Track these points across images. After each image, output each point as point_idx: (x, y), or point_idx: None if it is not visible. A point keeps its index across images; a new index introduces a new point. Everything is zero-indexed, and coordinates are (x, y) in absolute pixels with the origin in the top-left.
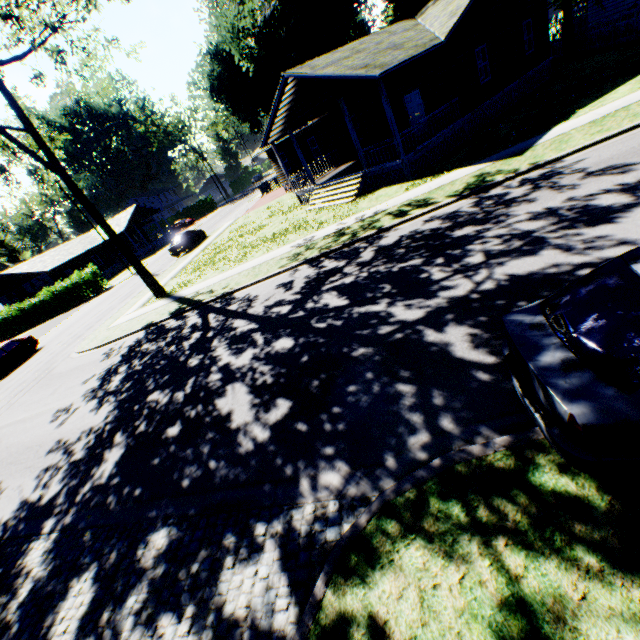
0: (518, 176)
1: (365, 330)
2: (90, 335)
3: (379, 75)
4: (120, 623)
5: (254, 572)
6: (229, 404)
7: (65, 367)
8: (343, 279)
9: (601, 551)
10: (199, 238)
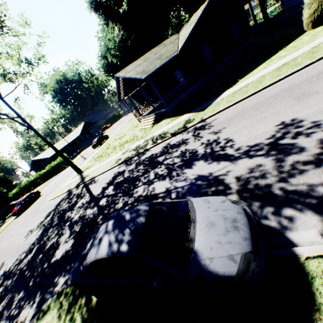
0: (195, 125)
1: (107, 210)
2: (54, 191)
3: (144, 78)
4: None
5: (29, 310)
6: (62, 239)
7: (41, 208)
8: (121, 178)
9: (82, 318)
10: (105, 139)
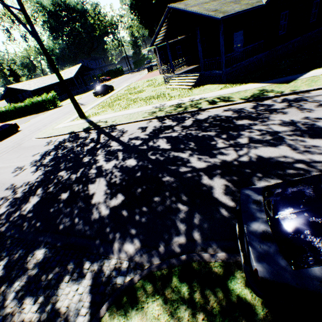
0: (282, 96)
1: (173, 166)
2: (43, 130)
3: (221, 18)
4: (8, 294)
5: (76, 289)
6: (95, 189)
7: (27, 144)
8: (172, 133)
9: None
10: (110, 89)
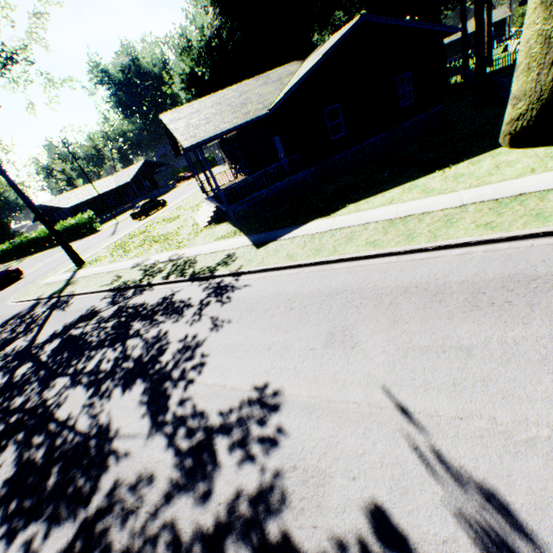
0: (226, 276)
1: (5, 398)
2: (31, 285)
3: (187, 148)
4: None
5: None
6: None
7: None
8: (80, 329)
9: None
10: (158, 207)
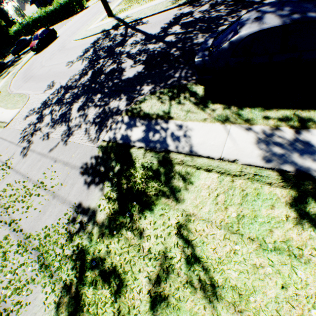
0: None
1: (181, 44)
2: (78, 33)
3: None
4: (88, 108)
5: (119, 102)
6: (125, 65)
7: (69, 46)
8: (189, 19)
9: (191, 102)
10: None
